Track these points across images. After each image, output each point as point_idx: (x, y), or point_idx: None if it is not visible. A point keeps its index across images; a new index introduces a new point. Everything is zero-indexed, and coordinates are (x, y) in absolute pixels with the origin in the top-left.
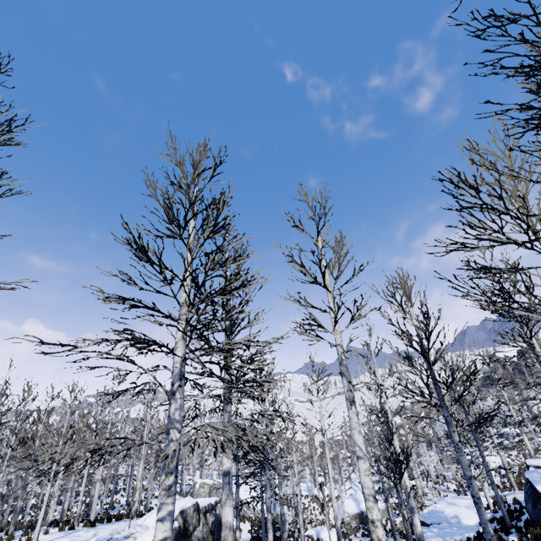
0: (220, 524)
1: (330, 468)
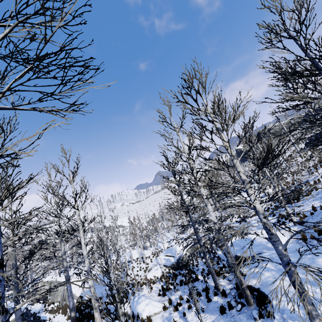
0: None
1: None
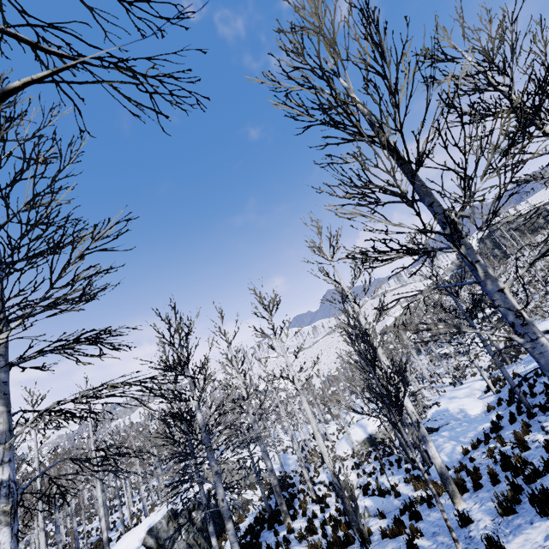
0: (219, 511)
1: (312, 419)
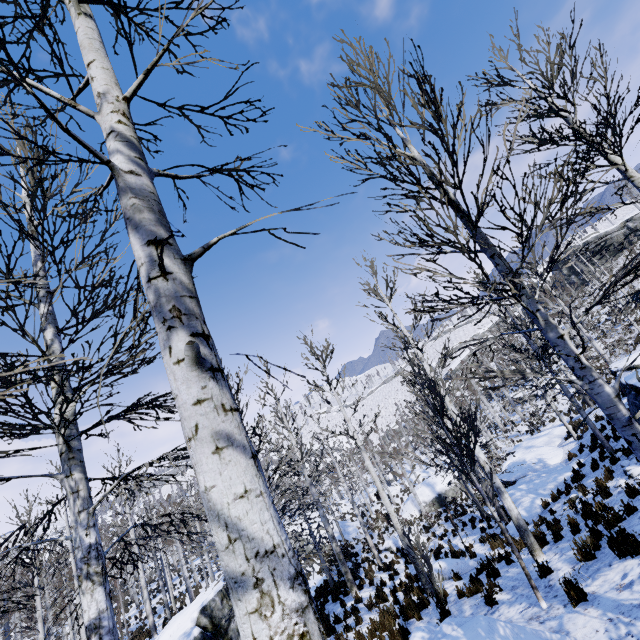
0: None
1: (376, 477)
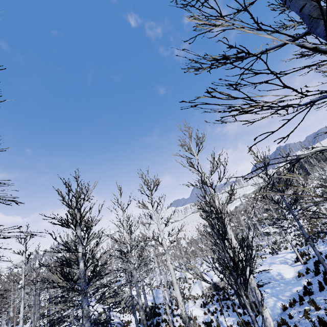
0: None
1: (173, 273)
